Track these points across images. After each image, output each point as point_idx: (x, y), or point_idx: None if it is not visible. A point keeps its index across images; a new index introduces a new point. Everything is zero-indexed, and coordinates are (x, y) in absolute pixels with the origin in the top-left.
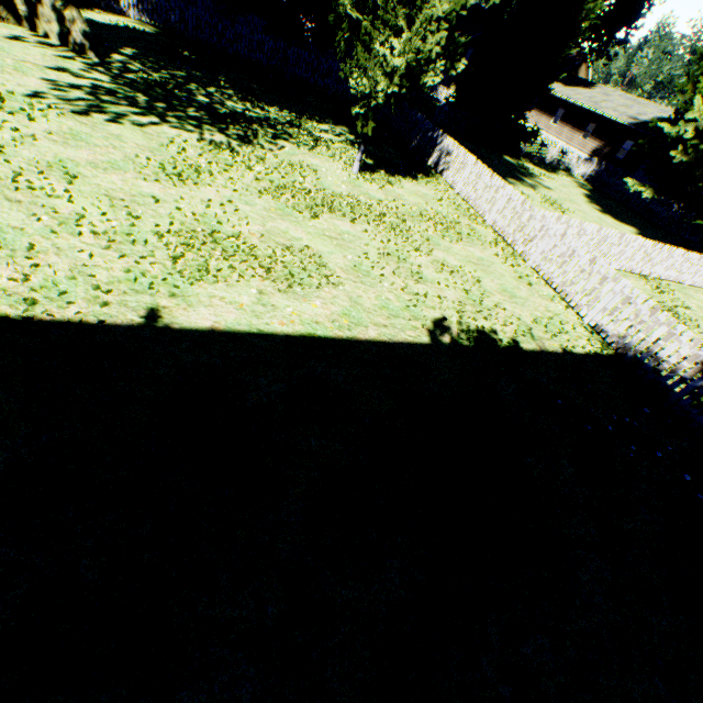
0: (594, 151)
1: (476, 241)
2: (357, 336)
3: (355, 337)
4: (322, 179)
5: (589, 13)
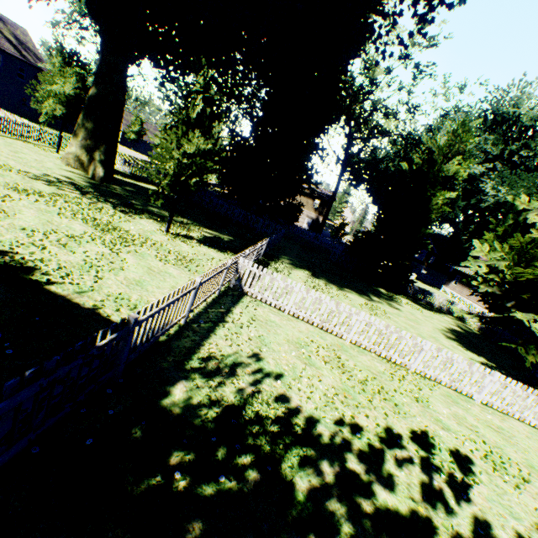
0: None
1: (194, 271)
2: None
3: None
4: (126, 223)
5: (432, 209)
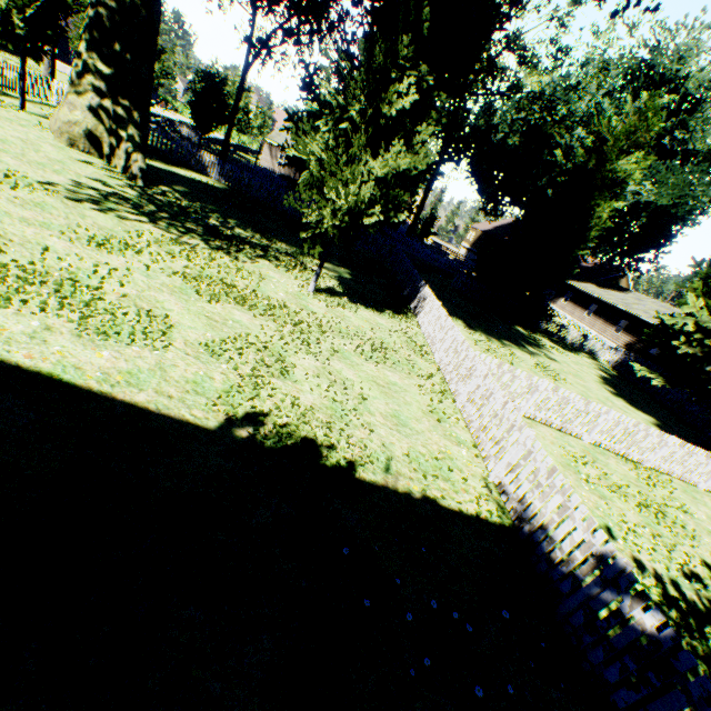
0: (627, 344)
1: (404, 369)
2: (115, 393)
3: (110, 393)
4: (265, 285)
5: (593, 225)
